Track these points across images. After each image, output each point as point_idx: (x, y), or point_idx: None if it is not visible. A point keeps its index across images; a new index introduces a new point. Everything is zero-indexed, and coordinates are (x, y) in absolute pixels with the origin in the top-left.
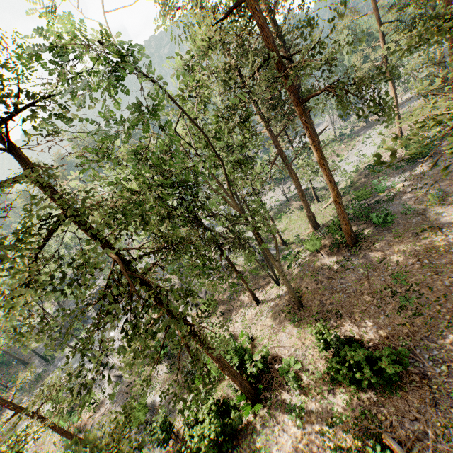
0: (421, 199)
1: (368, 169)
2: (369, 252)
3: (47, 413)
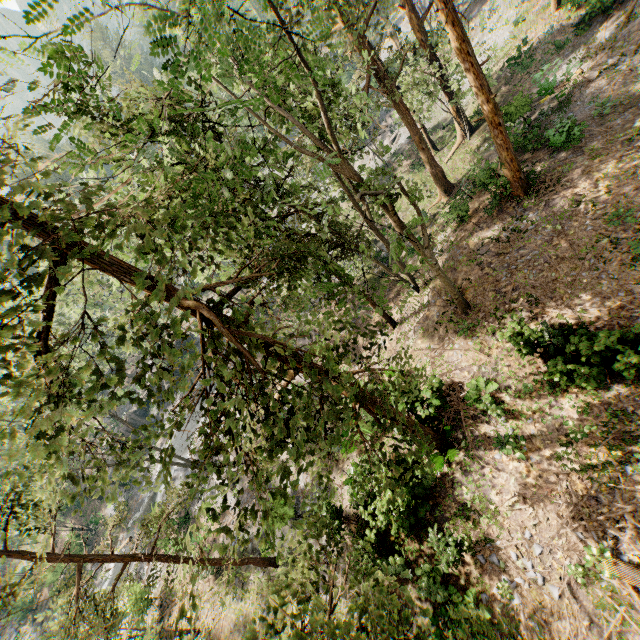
0: (622, 83)
1: (510, 67)
2: (553, 196)
3: (159, 542)
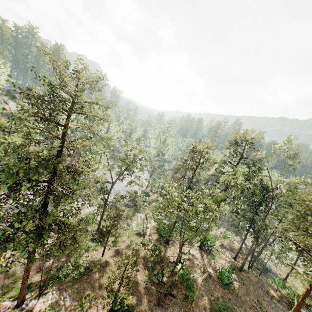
0: None
1: None
2: None
3: None
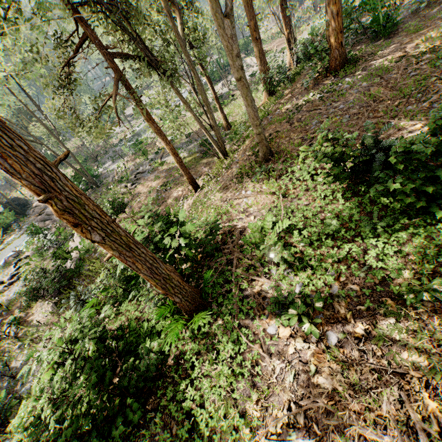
0: None
1: None
2: (370, 64)
3: None
